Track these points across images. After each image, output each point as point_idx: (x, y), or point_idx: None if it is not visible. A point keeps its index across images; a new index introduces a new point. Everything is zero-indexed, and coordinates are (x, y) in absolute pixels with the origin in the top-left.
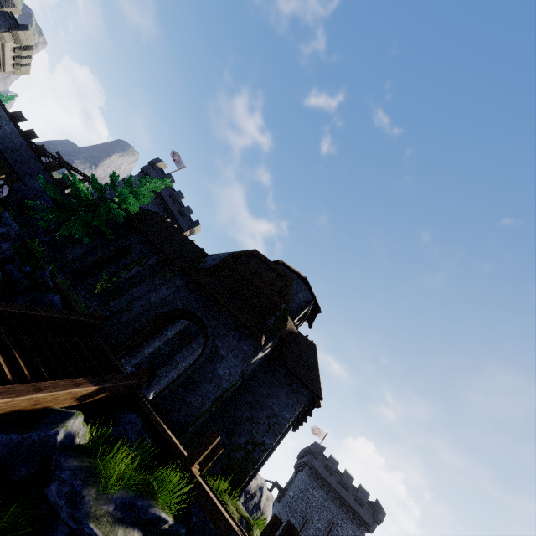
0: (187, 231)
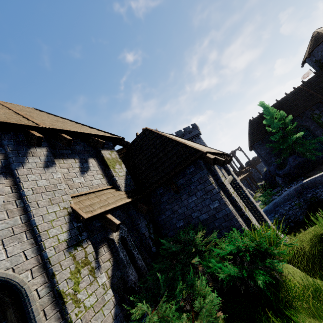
0: (199, 131)
